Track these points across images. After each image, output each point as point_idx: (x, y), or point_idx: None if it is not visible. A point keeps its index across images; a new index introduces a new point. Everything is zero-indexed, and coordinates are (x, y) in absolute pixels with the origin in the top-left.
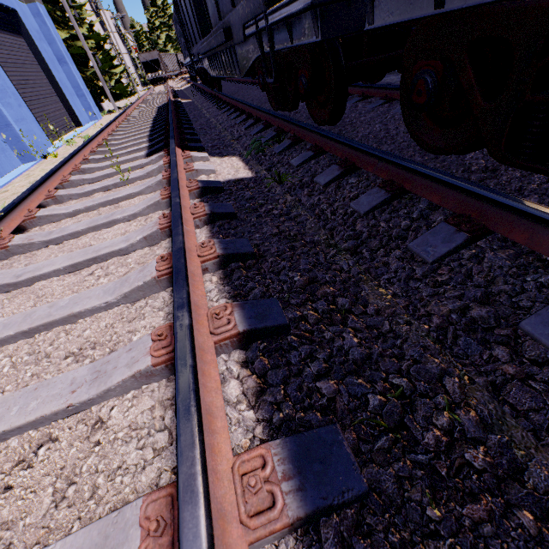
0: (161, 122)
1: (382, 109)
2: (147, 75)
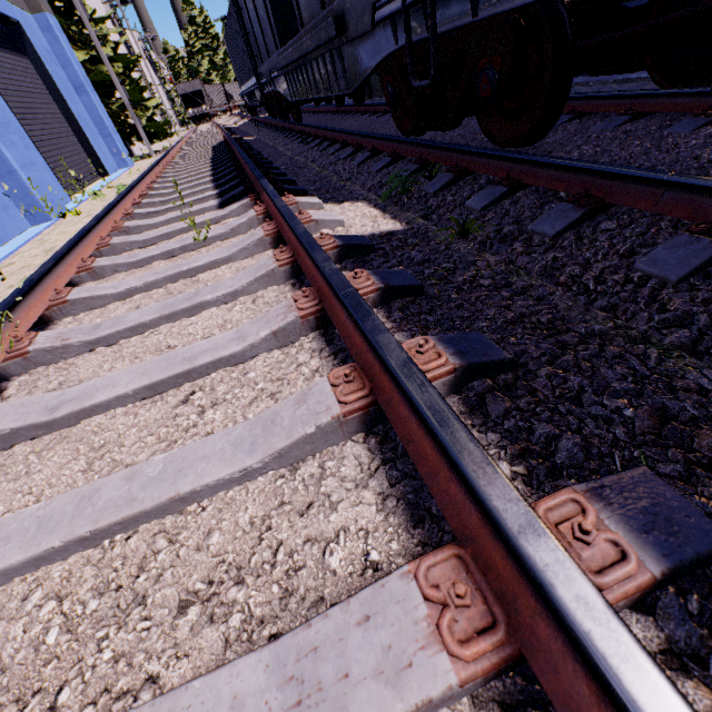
0: (225, 163)
1: (573, 127)
2: (188, 110)
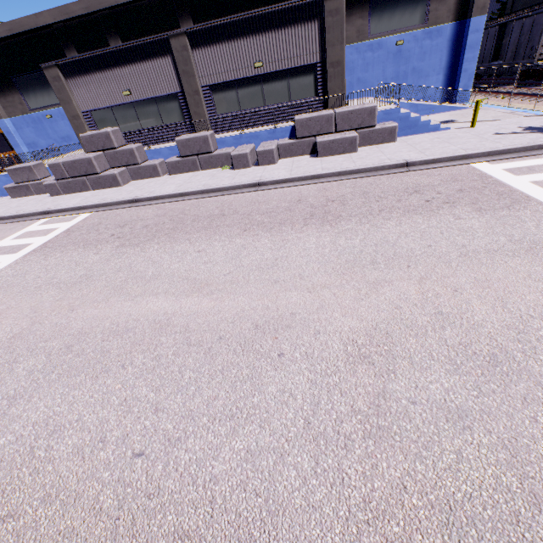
0: None
1: None
2: None
